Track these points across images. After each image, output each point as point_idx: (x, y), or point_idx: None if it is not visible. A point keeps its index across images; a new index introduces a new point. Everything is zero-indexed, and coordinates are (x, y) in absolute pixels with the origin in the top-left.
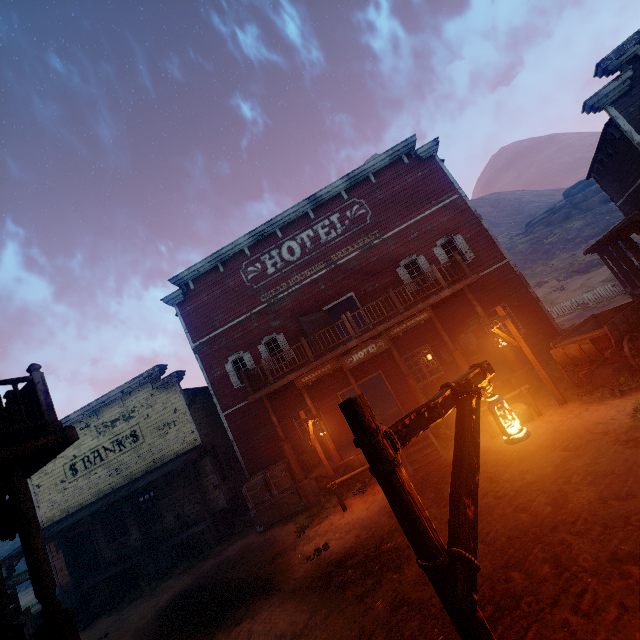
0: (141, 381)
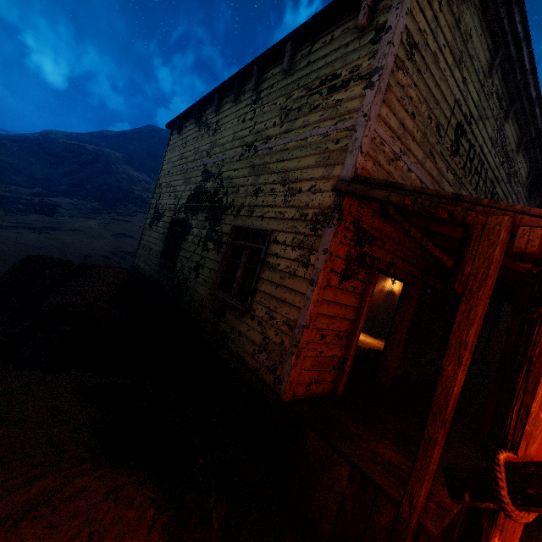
0: (541, 156)
